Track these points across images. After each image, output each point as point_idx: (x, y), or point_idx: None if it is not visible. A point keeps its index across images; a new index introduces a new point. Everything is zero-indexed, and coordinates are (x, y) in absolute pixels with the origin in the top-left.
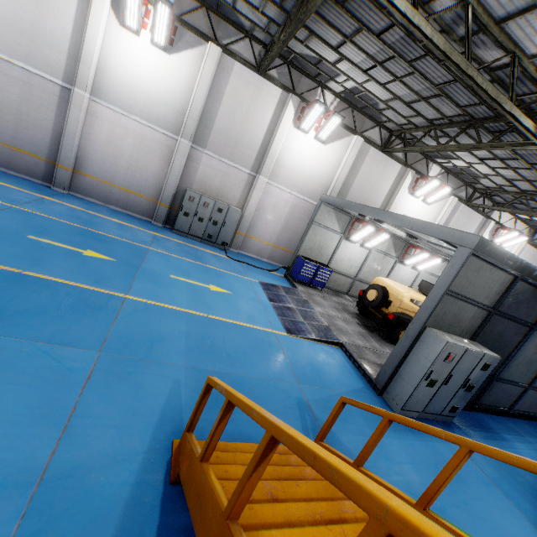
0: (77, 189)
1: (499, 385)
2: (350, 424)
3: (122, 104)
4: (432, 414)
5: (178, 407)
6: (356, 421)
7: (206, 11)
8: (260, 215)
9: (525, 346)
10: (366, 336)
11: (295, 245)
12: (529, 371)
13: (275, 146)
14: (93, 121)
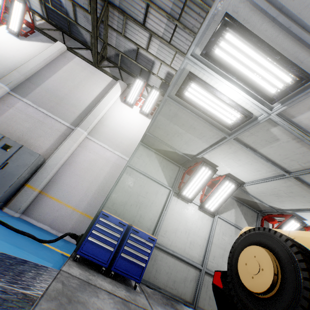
0: None
1: None
2: None
3: None
4: None
5: None
6: None
7: (62, 32)
8: (71, 170)
9: None
10: None
11: None
12: None
13: (100, 108)
14: None
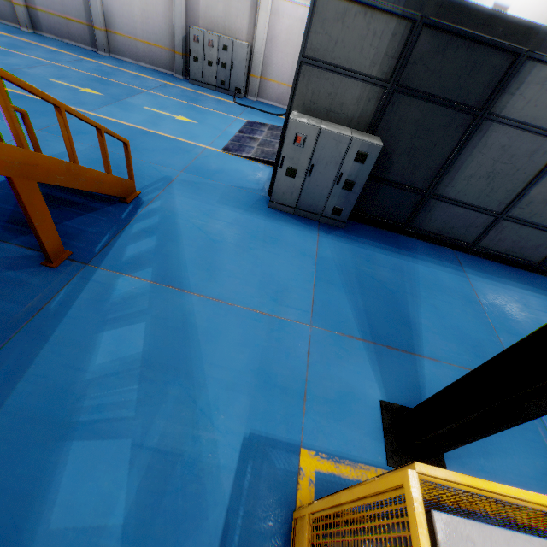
0: (114, 50)
1: (444, 207)
2: (198, 196)
3: None
4: (312, 214)
5: (62, 157)
6: (208, 197)
7: None
8: (274, 48)
9: (478, 149)
10: None
11: None
12: (497, 191)
13: None
14: None
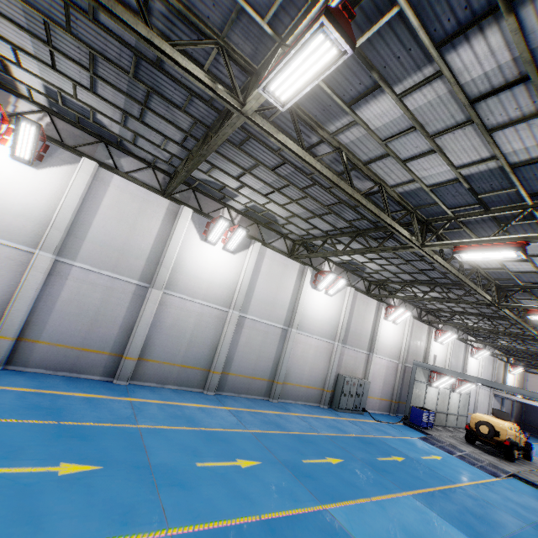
0: (282, 395)
1: None
2: None
3: (309, 330)
4: None
5: None
6: None
7: (346, 271)
8: (372, 379)
9: None
10: (501, 461)
11: (390, 394)
12: None
13: (378, 333)
14: (295, 345)
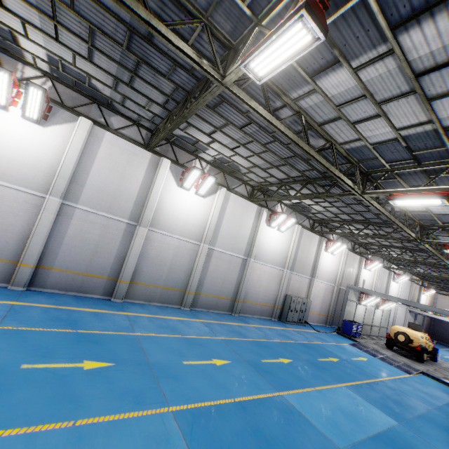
0: (241, 311)
1: None
2: None
3: (264, 260)
4: None
5: None
6: None
7: (295, 212)
8: (313, 298)
9: None
10: (413, 362)
11: (327, 310)
12: None
13: (319, 262)
14: (252, 271)
